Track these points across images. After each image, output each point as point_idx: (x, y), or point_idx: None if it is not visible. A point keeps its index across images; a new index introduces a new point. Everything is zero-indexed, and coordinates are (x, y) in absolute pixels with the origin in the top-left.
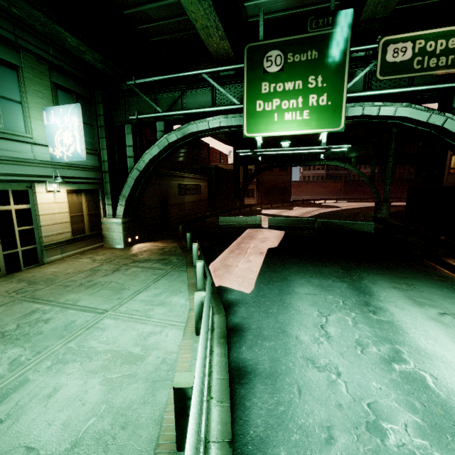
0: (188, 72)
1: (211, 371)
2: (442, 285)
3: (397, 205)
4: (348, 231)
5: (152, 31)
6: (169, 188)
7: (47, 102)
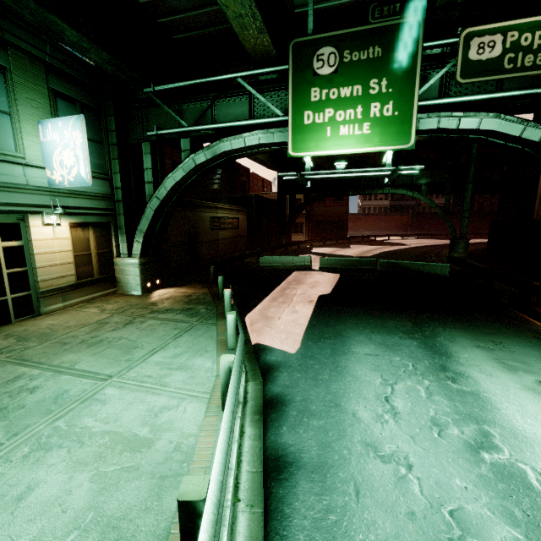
0: (219, 75)
1: (240, 461)
2: (538, 343)
3: (475, 243)
4: (418, 274)
5: (175, 26)
6: (199, 222)
7: (43, 114)
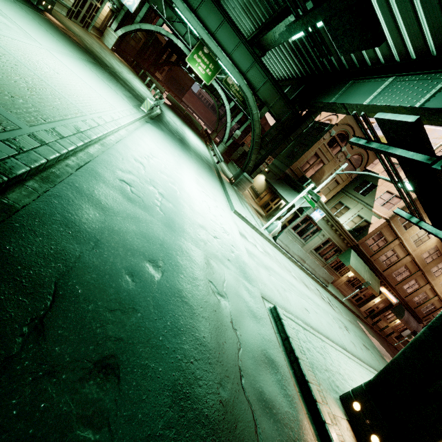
0: None
1: None
2: (199, 138)
3: None
4: (193, 124)
5: None
6: None
7: None
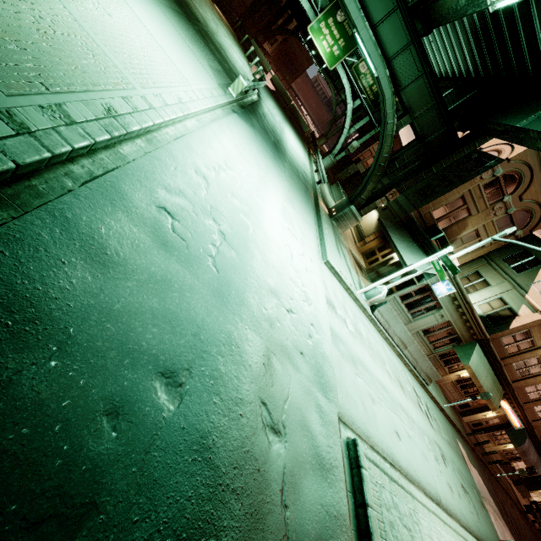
0: None
1: None
2: (302, 143)
3: None
4: (298, 122)
5: None
6: None
7: None
